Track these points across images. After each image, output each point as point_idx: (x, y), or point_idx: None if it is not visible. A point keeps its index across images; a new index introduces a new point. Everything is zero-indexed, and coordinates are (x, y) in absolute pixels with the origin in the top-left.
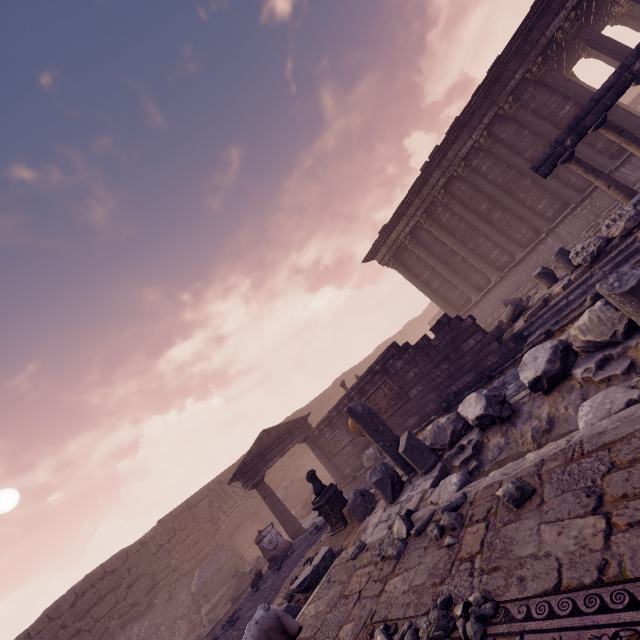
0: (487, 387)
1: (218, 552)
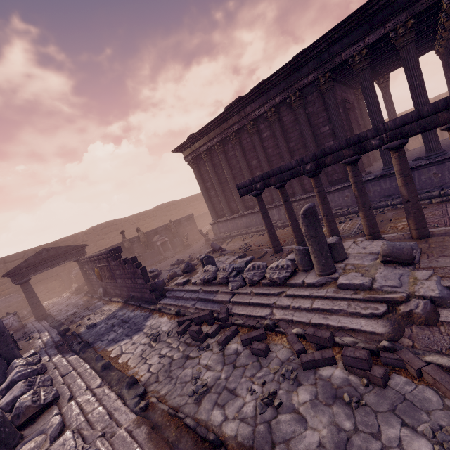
0: (135, 310)
1: (13, 296)
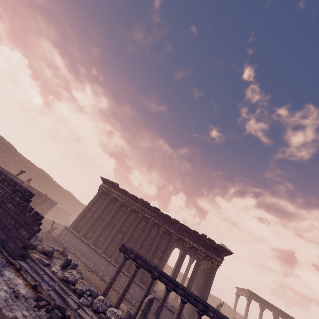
0: None
1: None
